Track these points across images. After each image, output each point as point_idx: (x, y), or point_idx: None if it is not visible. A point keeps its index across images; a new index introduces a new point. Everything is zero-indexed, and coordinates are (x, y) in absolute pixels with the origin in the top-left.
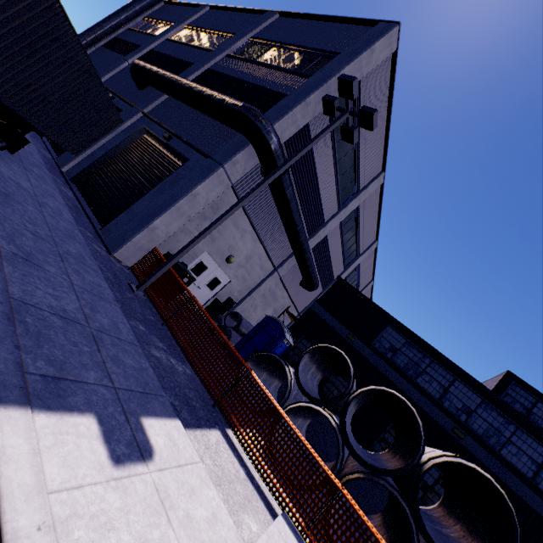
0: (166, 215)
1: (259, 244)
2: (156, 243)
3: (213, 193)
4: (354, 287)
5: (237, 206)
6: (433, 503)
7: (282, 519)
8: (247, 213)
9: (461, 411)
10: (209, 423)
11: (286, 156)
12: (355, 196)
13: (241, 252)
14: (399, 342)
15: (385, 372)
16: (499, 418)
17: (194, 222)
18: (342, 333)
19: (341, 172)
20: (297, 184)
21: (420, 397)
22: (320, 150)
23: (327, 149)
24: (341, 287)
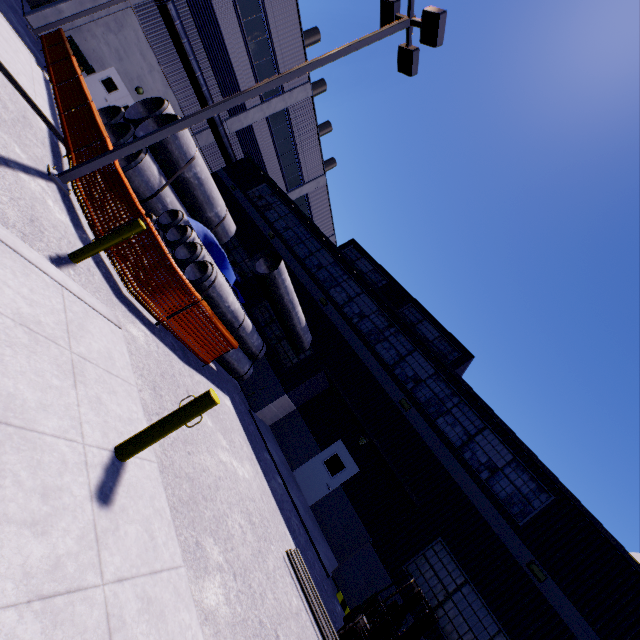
0: (72, 4)
1: (171, 93)
2: (64, 27)
3: (114, 6)
4: (253, 160)
5: (115, 0)
6: (234, 271)
7: (41, 71)
8: (150, 44)
9: (283, 228)
10: (28, 49)
11: (187, 7)
12: (279, 95)
13: (152, 90)
14: (267, 193)
15: (245, 207)
16: (304, 232)
17: (100, 29)
18: (229, 186)
19: (257, 59)
20: (204, 44)
21: (260, 220)
22: (224, 19)
23: (233, 22)
24: (246, 161)
